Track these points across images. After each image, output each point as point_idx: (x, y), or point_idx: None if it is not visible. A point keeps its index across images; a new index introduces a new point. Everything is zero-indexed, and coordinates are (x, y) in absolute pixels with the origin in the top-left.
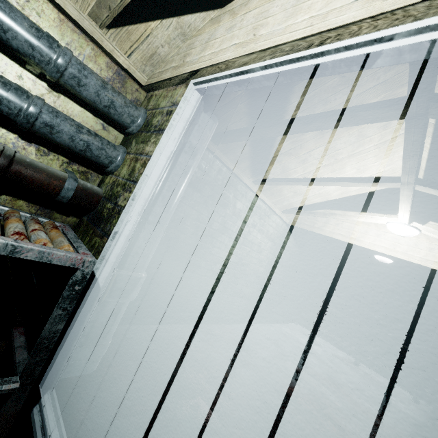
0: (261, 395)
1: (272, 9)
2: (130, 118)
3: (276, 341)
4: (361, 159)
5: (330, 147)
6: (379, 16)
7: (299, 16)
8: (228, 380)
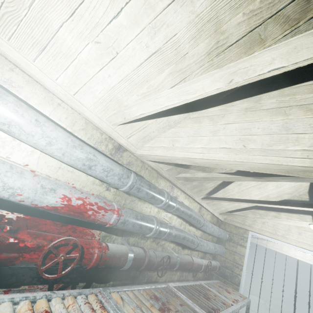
0: None
1: (279, 227)
2: (225, 237)
3: (255, 311)
4: None
5: None
6: (312, 251)
7: (290, 236)
8: None
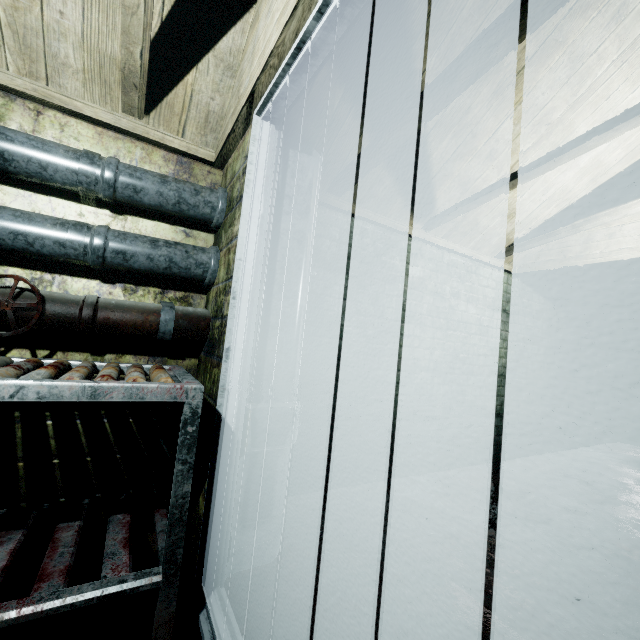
0: (575, 569)
1: None
2: (208, 206)
3: (580, 477)
4: (599, 99)
5: (526, 109)
6: None
7: None
8: (500, 549)
